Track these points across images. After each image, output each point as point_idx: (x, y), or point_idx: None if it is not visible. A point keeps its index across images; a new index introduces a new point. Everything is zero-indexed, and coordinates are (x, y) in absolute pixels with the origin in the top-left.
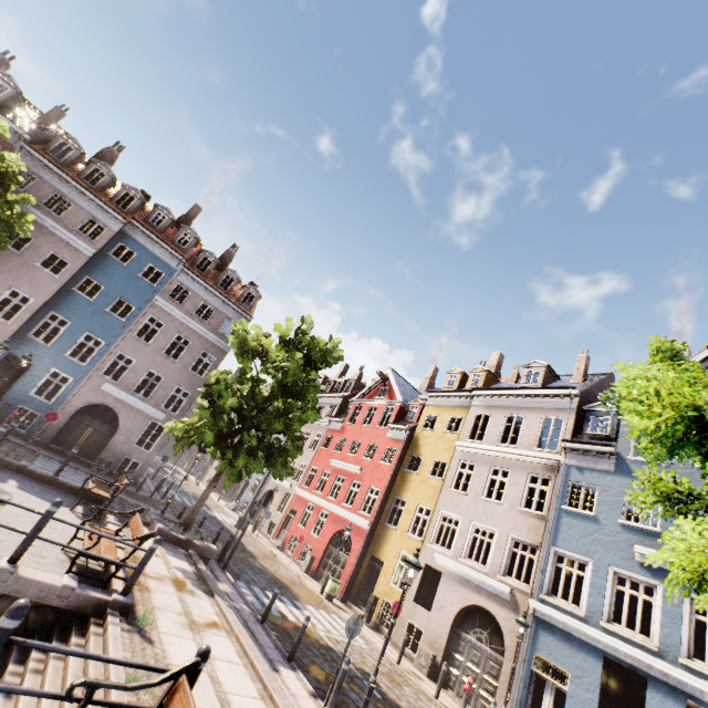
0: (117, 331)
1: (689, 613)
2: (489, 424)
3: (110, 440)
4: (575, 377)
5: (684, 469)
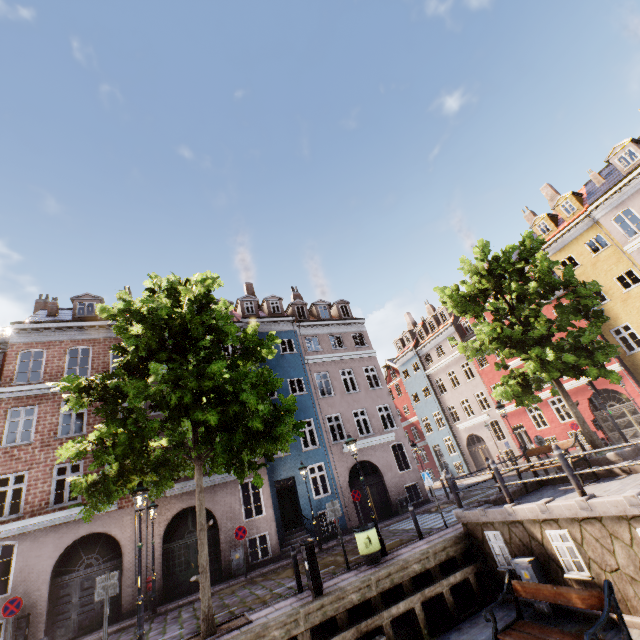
0: (310, 404)
1: None
2: (637, 213)
3: (384, 485)
4: None
5: None
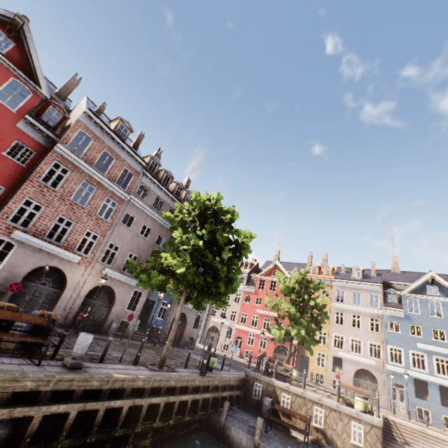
0: None
1: (434, 361)
2: (345, 295)
3: (183, 330)
4: (372, 274)
5: (426, 317)
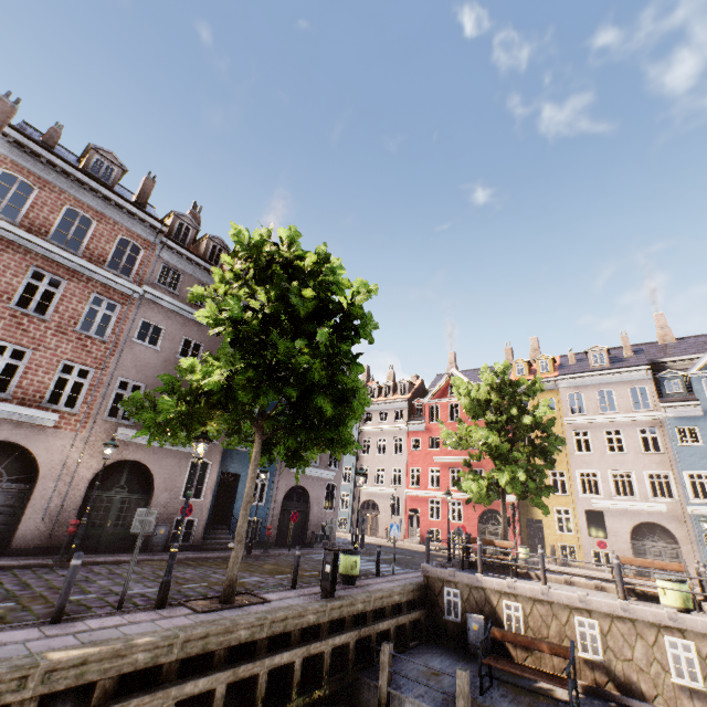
0: None
1: None
2: (584, 399)
3: (307, 516)
4: (626, 353)
5: None
